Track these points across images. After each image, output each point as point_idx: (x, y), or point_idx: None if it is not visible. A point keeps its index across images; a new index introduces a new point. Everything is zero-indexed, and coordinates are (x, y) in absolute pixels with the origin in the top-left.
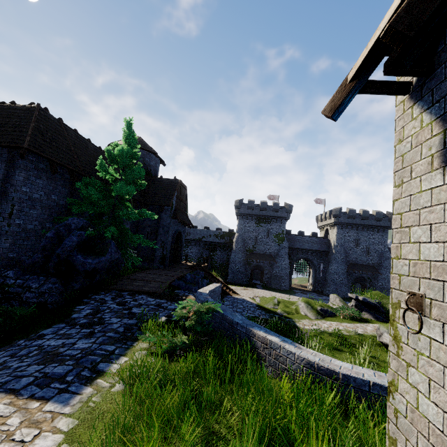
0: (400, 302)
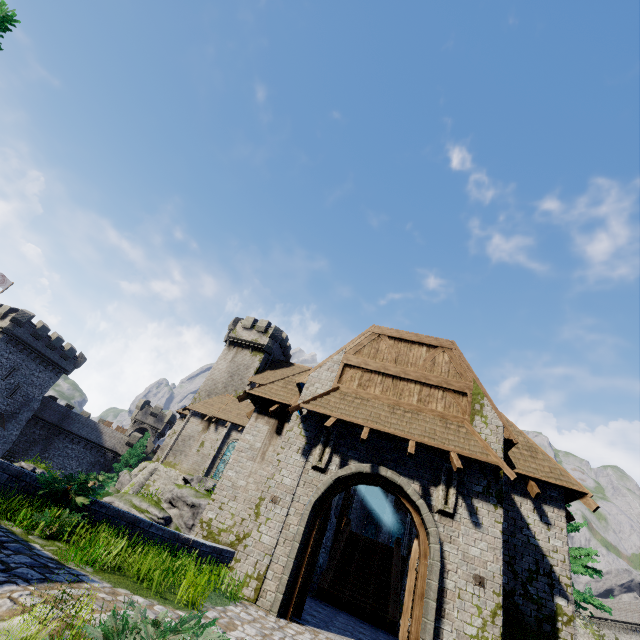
0: (266, 498)
